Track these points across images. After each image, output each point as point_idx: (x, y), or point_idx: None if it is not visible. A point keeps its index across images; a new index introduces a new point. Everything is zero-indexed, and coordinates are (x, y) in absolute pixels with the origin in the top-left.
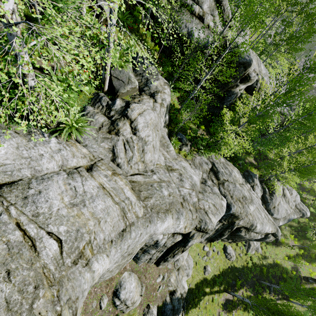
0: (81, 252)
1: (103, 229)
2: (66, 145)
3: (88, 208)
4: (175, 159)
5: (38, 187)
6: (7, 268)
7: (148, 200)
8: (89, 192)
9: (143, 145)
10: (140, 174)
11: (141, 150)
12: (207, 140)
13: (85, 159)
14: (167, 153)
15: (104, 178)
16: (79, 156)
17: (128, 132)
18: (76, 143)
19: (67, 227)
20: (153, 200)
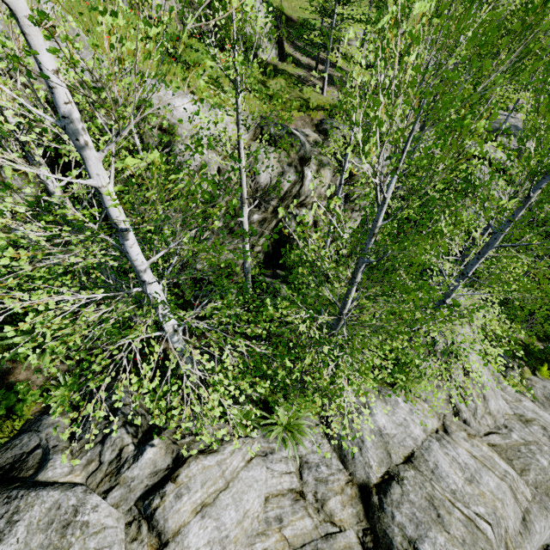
0: (505, 542)
1: (508, 514)
2: (411, 403)
3: (483, 485)
4: (518, 400)
5: (431, 459)
6: (479, 546)
7: (526, 473)
8: (469, 464)
9: (481, 389)
10: (493, 432)
11: (482, 397)
12: (547, 355)
13: (435, 419)
14: (503, 393)
15: (466, 443)
16: (429, 415)
17: (460, 376)
18: (415, 398)
19: (484, 508)
20: (532, 474)
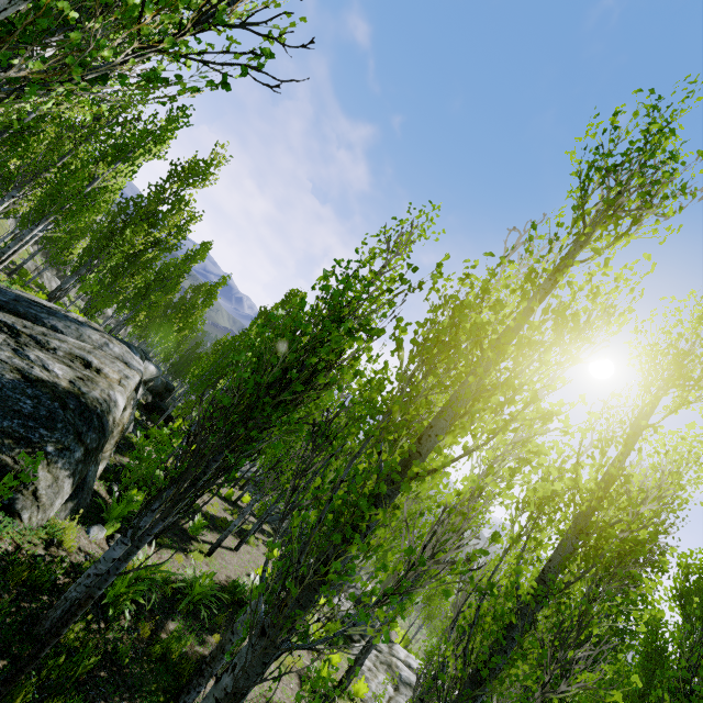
0: None
1: None
2: None
3: None
4: None
5: None
6: None
7: None
8: None
9: None
10: None
11: None
12: None
13: None
14: None
15: None
16: None
17: None
18: None
19: None
20: None
